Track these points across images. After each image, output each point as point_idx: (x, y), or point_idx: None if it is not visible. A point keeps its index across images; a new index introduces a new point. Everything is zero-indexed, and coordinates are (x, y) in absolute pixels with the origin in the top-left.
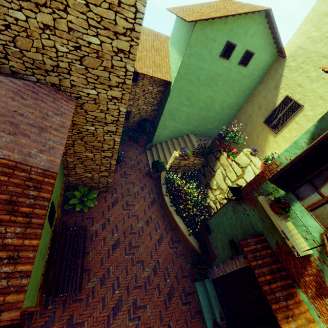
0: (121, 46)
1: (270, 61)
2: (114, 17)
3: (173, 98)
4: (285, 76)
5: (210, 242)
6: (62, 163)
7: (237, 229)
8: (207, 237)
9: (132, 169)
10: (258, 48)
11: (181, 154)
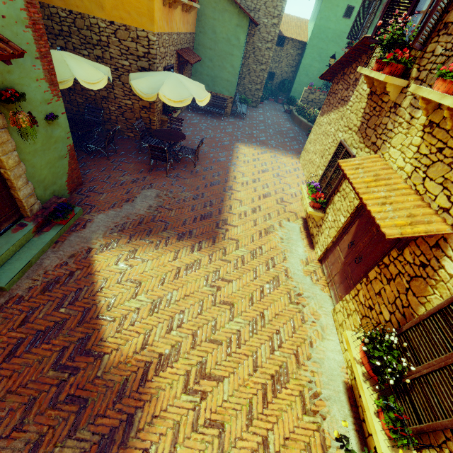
0: None
1: None
2: None
3: (307, 54)
4: None
5: None
6: (240, 72)
7: None
8: None
9: (272, 108)
10: None
11: (309, 87)
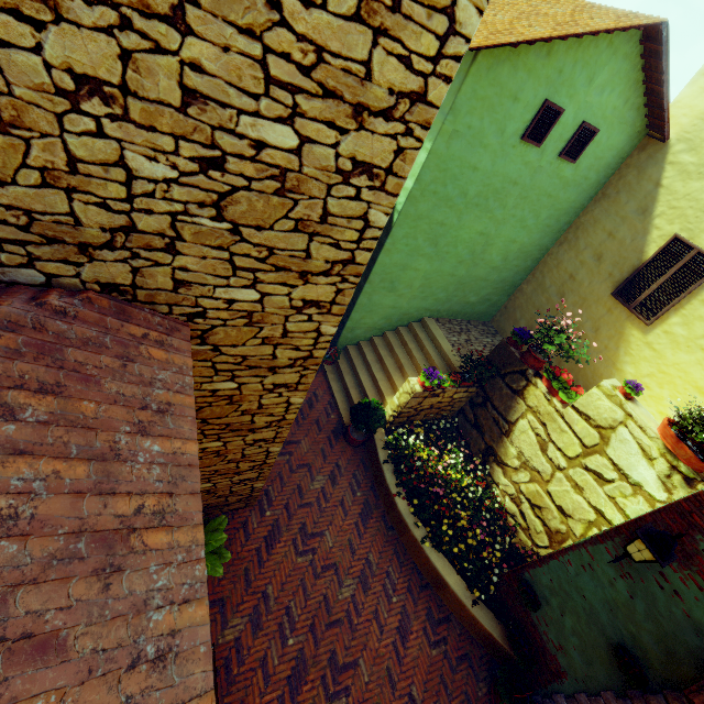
0: (366, 152)
1: (627, 148)
2: (367, 49)
3: (398, 240)
4: (667, 186)
5: (538, 627)
6: None
7: (637, 621)
8: (528, 613)
9: (300, 426)
10: (607, 119)
11: (428, 385)
